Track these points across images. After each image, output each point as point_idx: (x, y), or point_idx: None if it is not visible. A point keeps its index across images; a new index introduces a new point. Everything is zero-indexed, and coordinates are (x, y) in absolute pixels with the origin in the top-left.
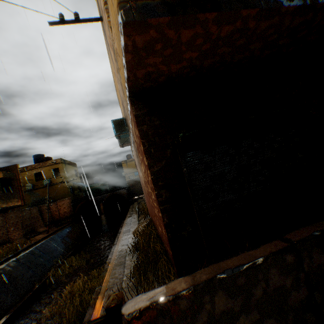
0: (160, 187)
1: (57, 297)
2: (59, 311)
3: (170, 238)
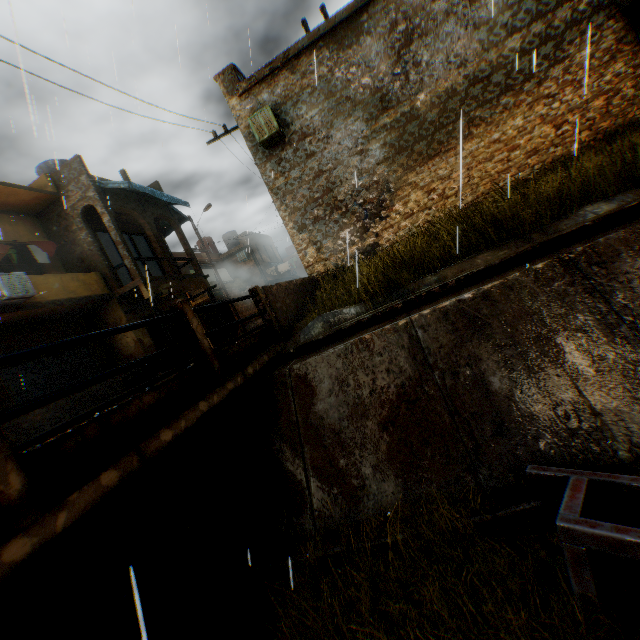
0: None
1: None
2: None
3: None
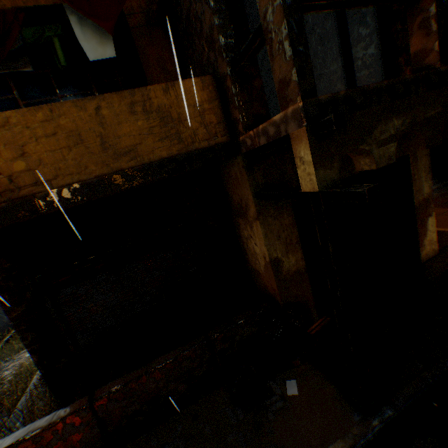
0: (25, 331)
1: (3, 382)
2: (1, 401)
3: (44, 373)
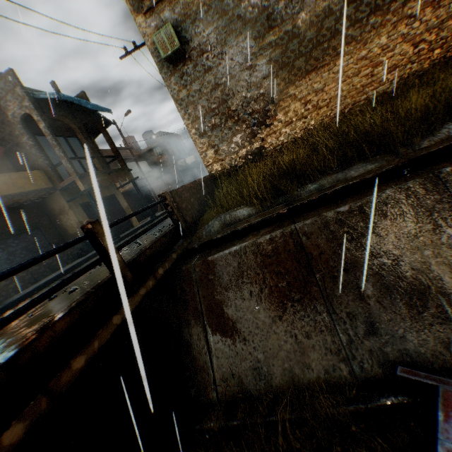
0: None
1: None
2: None
3: None
